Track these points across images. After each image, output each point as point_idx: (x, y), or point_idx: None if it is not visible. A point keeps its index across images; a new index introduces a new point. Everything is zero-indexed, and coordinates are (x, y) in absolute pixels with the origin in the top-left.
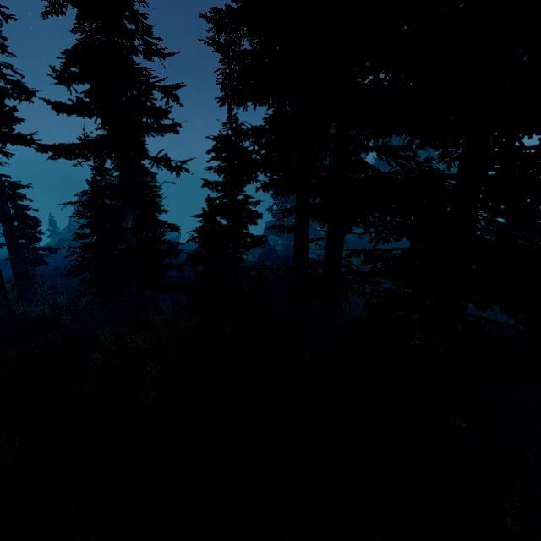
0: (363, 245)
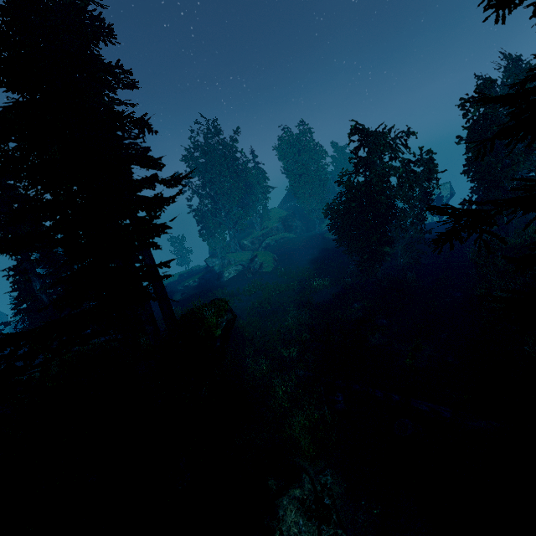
0: (281, 246)
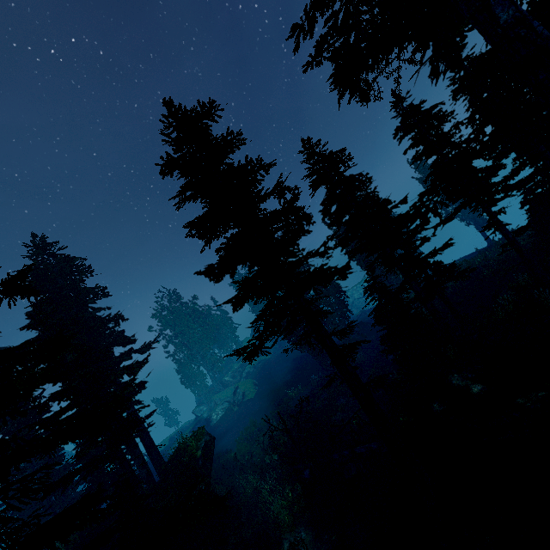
0: (259, 370)
